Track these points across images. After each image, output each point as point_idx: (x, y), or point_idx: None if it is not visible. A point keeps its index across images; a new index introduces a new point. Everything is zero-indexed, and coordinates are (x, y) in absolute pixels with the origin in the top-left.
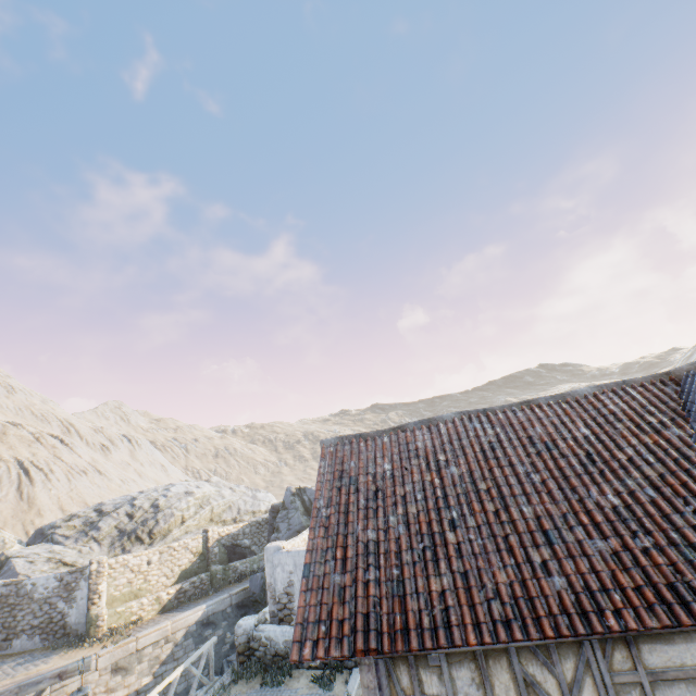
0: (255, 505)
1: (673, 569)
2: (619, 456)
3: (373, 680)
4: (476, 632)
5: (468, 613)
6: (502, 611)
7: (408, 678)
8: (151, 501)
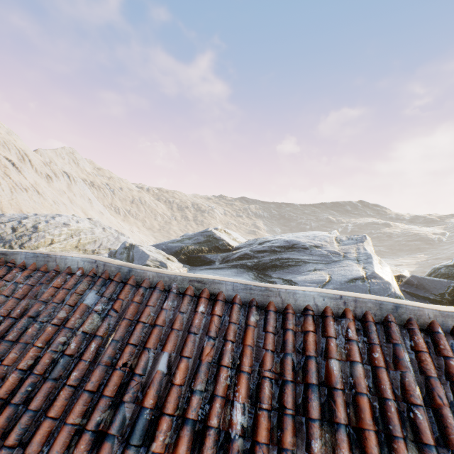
0: (114, 244)
1: None
2: None
3: None
4: None
5: None
6: None
7: None
8: (34, 223)
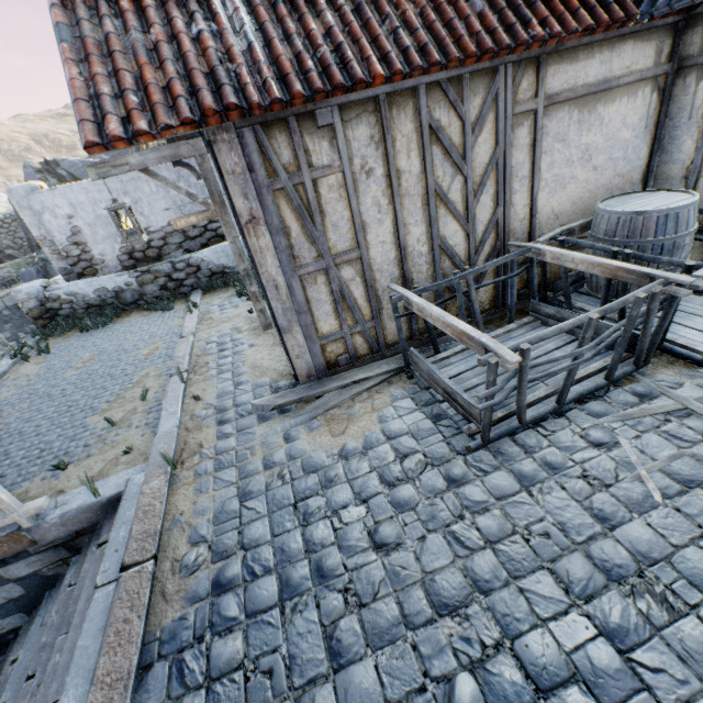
0: None
1: None
2: None
3: (240, 163)
4: (383, 67)
5: (369, 48)
6: (414, 43)
7: (290, 151)
8: None
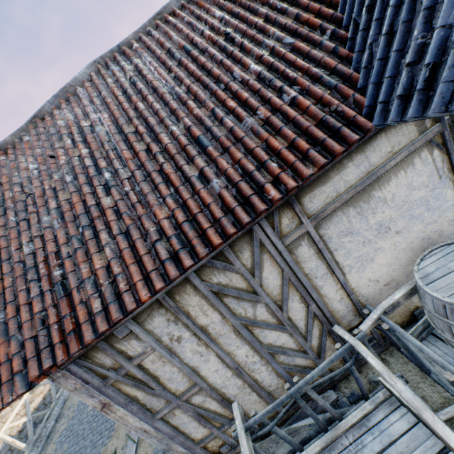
0: None
1: (321, 105)
2: (255, 20)
3: (77, 382)
4: (149, 284)
5: (136, 272)
6: (170, 247)
7: (109, 358)
8: None
